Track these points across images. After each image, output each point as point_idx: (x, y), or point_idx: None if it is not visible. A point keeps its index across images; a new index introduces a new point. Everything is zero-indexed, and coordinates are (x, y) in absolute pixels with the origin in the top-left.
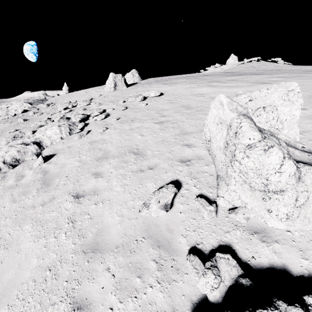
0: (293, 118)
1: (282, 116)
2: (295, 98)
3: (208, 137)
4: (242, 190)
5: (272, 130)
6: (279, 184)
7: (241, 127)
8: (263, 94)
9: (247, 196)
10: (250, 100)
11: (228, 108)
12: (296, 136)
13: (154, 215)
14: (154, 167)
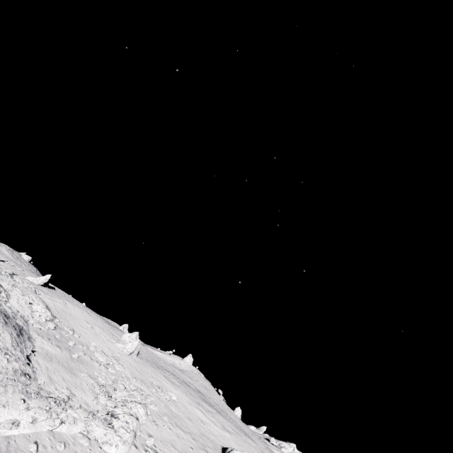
0: None
1: None
2: None
3: None
4: None
5: None
6: None
7: None
8: None
9: None
10: None
11: None
12: None
13: None
14: None
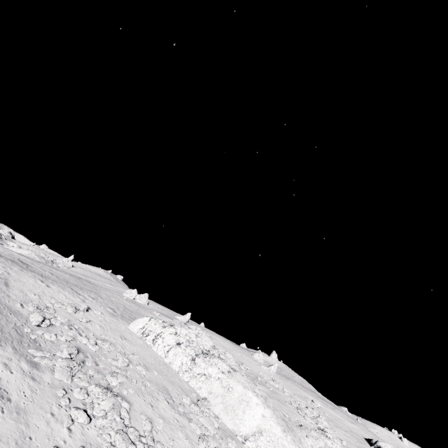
0: None
1: None
2: None
3: None
4: None
5: None
6: None
7: None
8: (387, 445)
9: None
10: (385, 445)
11: None
12: None
13: None
14: None
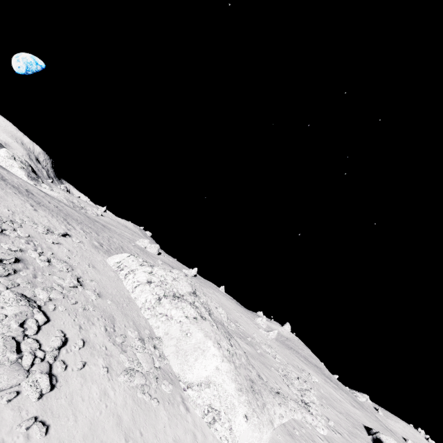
0: None
1: None
2: None
3: None
4: None
5: None
6: None
7: None
8: (389, 439)
9: None
10: (386, 439)
11: None
12: None
13: None
14: None
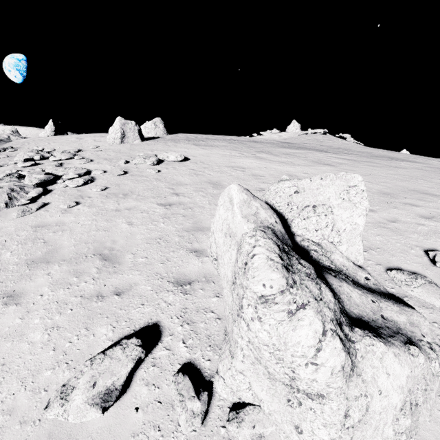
0: (355, 229)
1: (339, 224)
2: (358, 199)
3: (214, 253)
4: (254, 373)
5: (325, 244)
6: (315, 384)
7: (253, 256)
8: (315, 186)
9: (263, 387)
10: (297, 191)
11: (241, 213)
12: (358, 256)
13: (73, 421)
14: (126, 291)
